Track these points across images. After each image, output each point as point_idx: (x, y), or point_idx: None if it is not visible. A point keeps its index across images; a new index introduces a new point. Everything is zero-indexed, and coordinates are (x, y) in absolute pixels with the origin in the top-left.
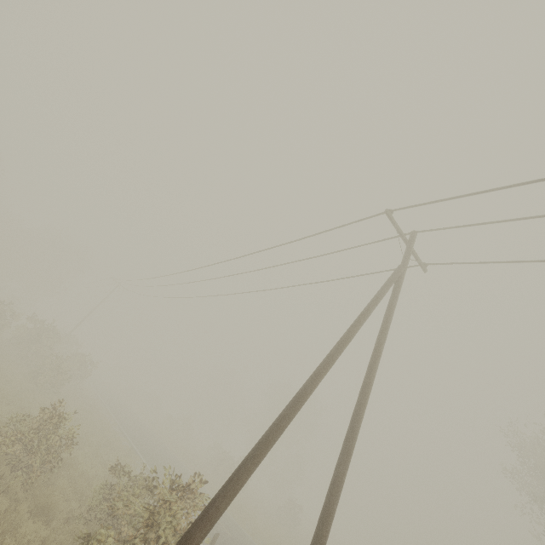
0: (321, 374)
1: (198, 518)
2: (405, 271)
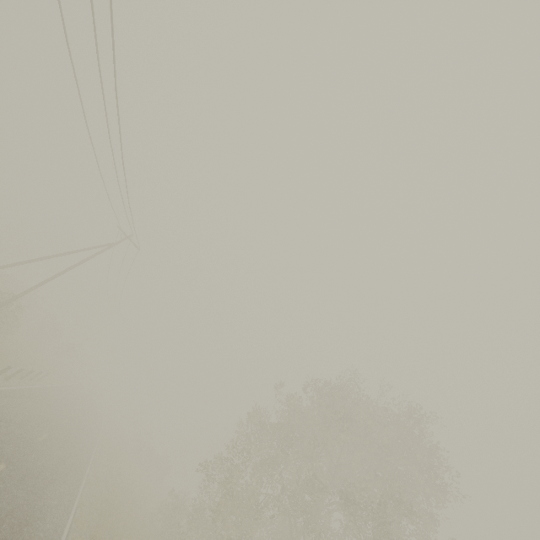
0: (47, 256)
1: None
2: (114, 244)
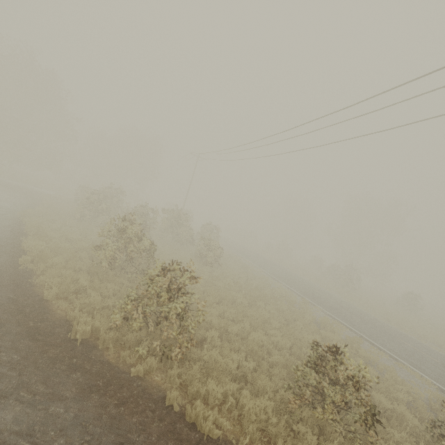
0: None
1: None
2: None
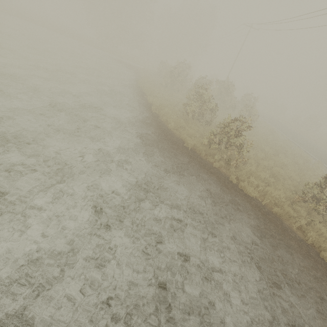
0: None
1: None
2: None
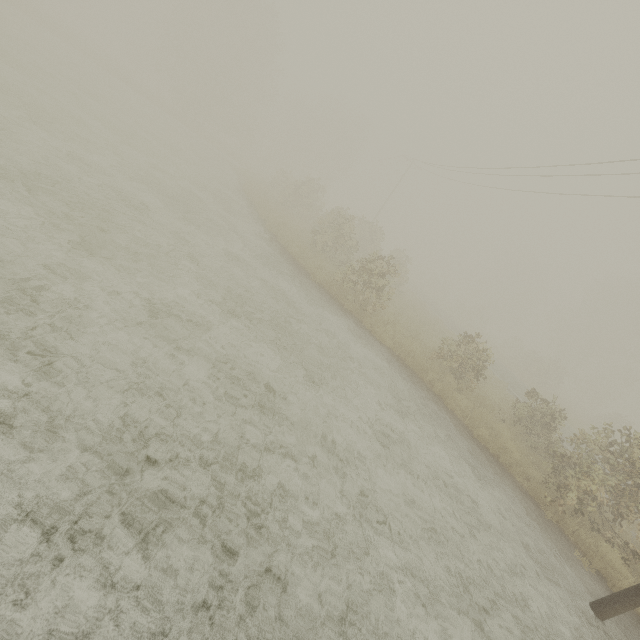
0: None
1: None
2: None
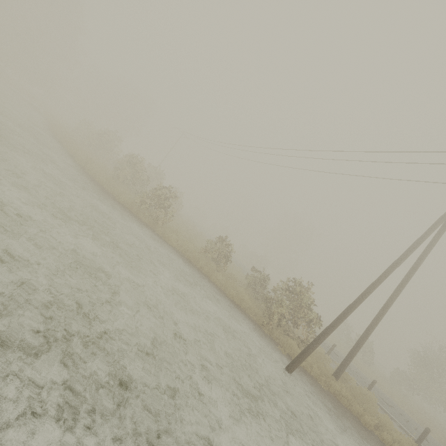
0: (401, 262)
1: (348, 308)
2: None
